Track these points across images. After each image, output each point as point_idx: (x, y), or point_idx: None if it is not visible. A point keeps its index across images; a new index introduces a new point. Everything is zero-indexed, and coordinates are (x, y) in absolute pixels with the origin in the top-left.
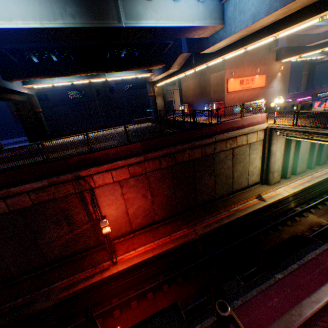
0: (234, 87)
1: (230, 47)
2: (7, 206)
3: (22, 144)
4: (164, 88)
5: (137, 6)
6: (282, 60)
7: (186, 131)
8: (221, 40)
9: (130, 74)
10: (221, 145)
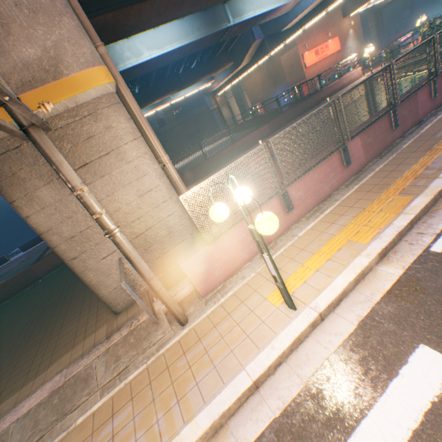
0: (311, 61)
1: (310, 15)
2: None
3: None
4: (225, 96)
5: (237, 5)
6: (350, 15)
7: (299, 104)
8: (303, 11)
9: (193, 88)
10: None
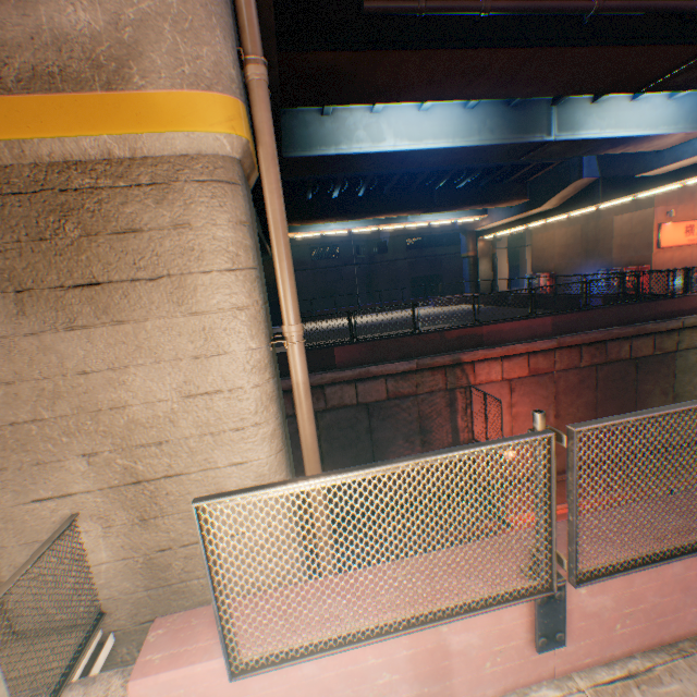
0: (672, 239)
1: None
2: (356, 395)
3: None
4: (494, 244)
5: (575, 113)
6: None
7: (628, 305)
8: (696, 154)
9: (448, 216)
10: (690, 337)
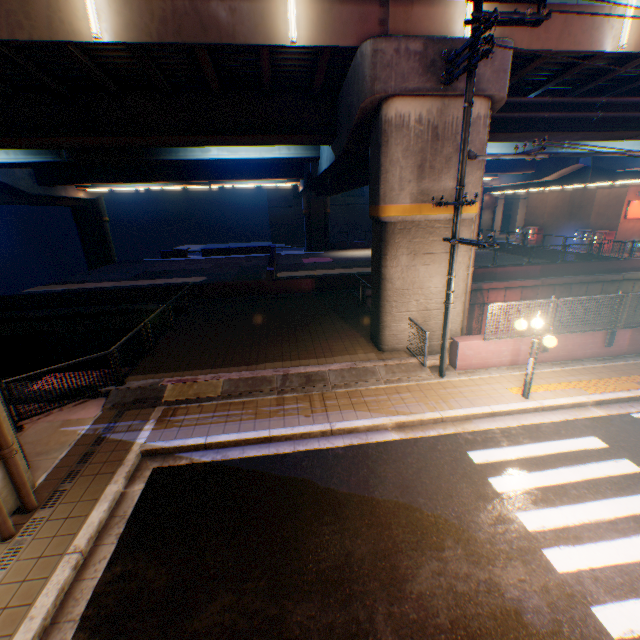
0: (636, 213)
1: None
2: None
3: (296, 251)
4: (496, 199)
5: None
6: None
7: (590, 262)
8: None
9: None
10: (625, 286)
